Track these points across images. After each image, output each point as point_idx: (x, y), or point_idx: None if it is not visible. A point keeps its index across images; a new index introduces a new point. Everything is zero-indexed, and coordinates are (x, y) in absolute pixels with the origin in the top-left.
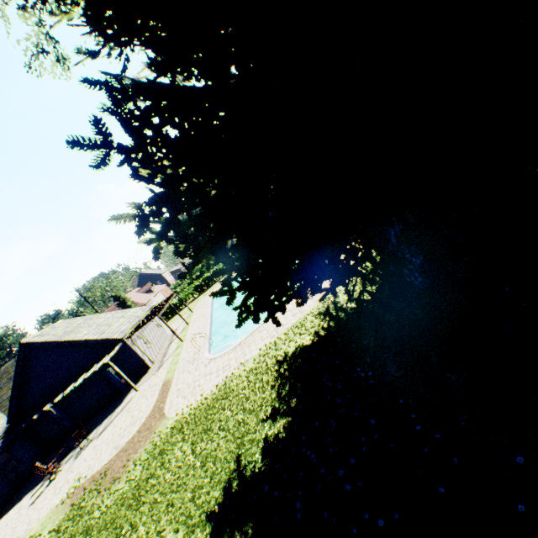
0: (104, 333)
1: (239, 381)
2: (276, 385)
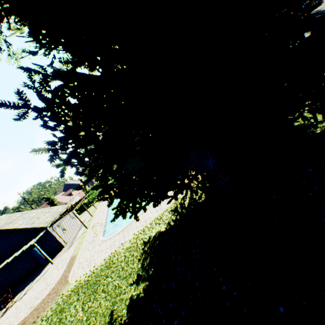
0: (34, 223)
1: (119, 256)
2: (142, 259)
